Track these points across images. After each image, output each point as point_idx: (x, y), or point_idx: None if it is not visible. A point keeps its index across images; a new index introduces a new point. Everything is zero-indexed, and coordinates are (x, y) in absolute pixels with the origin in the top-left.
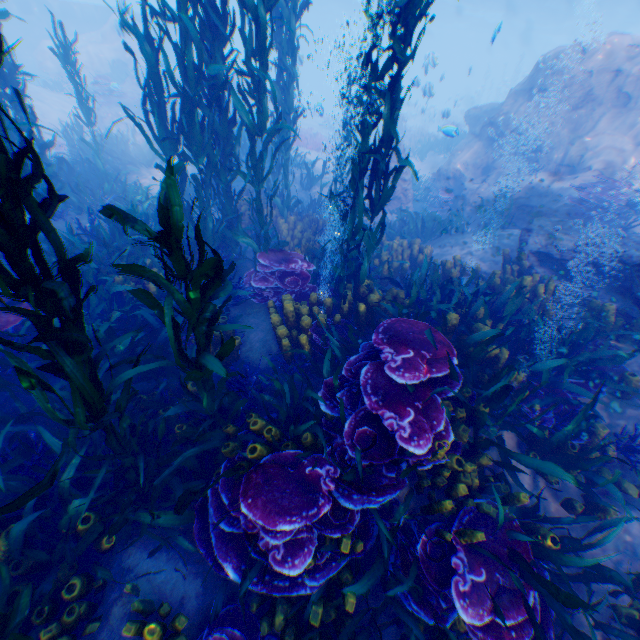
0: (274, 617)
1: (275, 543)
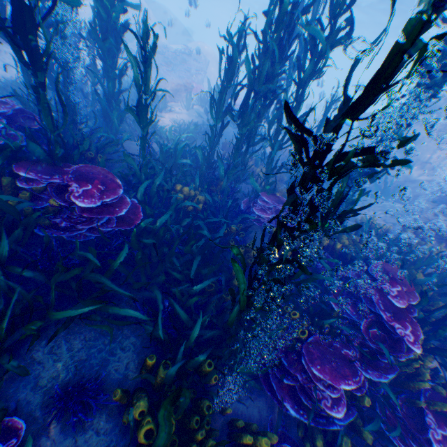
0: (313, 440)
1: (332, 395)
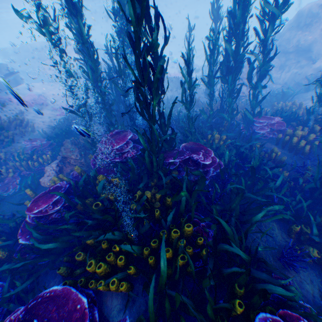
0: None
1: None
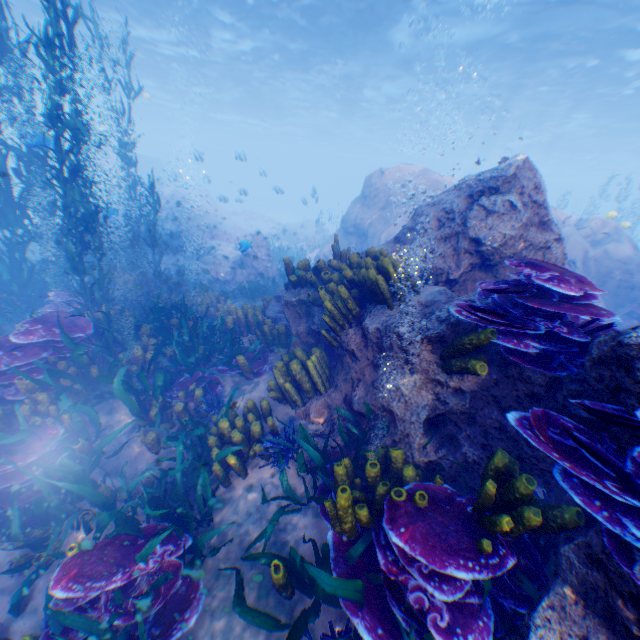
0: None
1: None
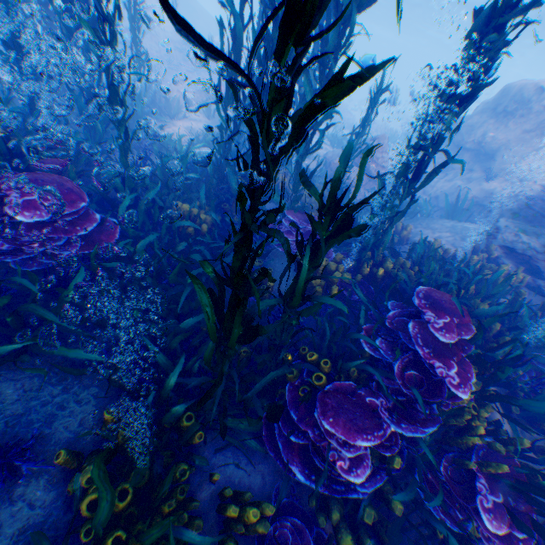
0: (328, 513)
1: (348, 455)
